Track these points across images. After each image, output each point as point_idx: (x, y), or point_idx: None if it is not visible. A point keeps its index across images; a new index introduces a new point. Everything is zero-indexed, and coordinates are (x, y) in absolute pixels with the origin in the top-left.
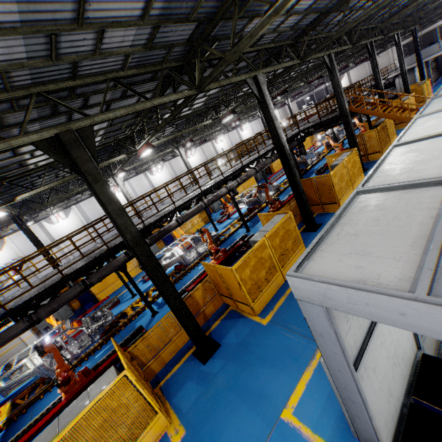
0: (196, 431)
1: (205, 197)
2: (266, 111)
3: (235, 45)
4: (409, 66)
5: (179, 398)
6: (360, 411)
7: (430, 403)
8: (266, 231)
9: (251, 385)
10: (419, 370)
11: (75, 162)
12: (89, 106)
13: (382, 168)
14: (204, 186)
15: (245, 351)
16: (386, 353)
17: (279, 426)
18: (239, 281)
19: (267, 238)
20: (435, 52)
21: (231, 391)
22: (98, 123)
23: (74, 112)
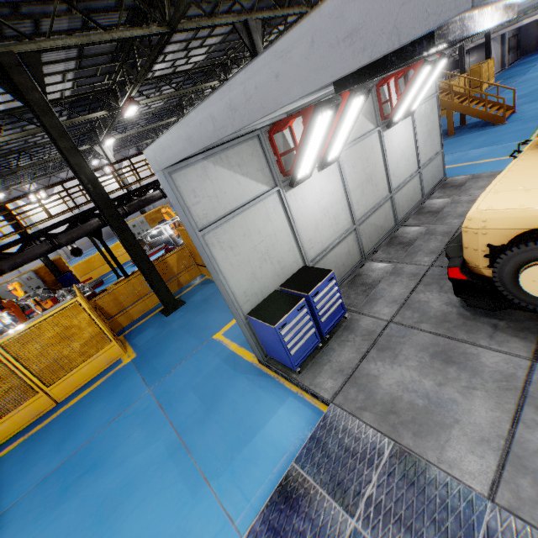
0: (144, 355)
1: None
2: None
3: None
4: (480, 40)
5: (138, 339)
6: (213, 271)
7: (286, 288)
8: None
9: (199, 324)
10: (294, 274)
11: (20, 89)
12: (43, 34)
13: None
14: None
15: (204, 304)
16: (252, 245)
17: (208, 342)
18: None
19: None
20: (512, 24)
21: (181, 329)
22: (46, 50)
23: (25, 39)
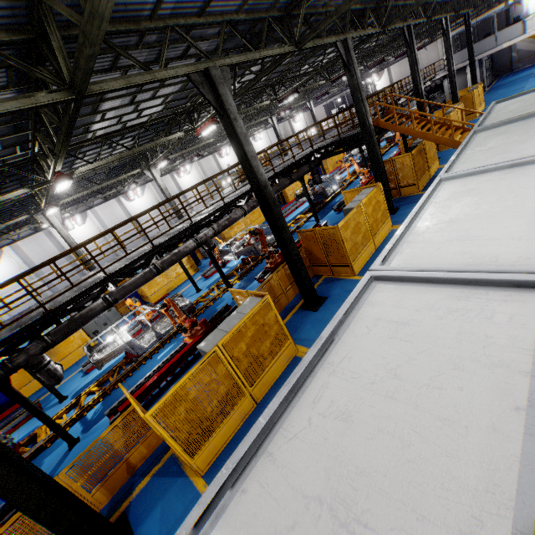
0: None
1: (161, 256)
2: (230, 130)
3: (86, 1)
4: (460, 65)
5: None
6: None
7: None
8: (223, 332)
9: None
10: None
11: None
12: None
13: (305, 399)
14: (165, 236)
15: None
16: None
17: None
18: (163, 433)
19: (222, 347)
20: (491, 47)
21: None
22: None
23: None
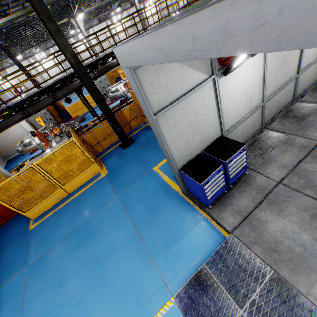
0: (112, 173)
1: None
2: None
3: None
4: None
5: (108, 161)
6: (161, 142)
7: (208, 153)
8: None
9: (143, 158)
10: (214, 142)
11: None
12: None
13: None
14: None
15: (146, 144)
16: (188, 123)
17: (150, 172)
18: None
19: None
20: None
21: (133, 160)
22: None
23: None
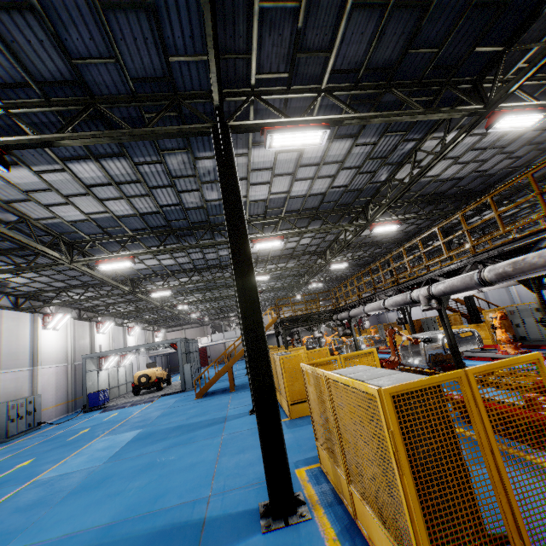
0: None
1: None
2: None
3: None
4: None
5: None
6: None
7: None
8: None
9: None
10: None
11: None
12: None
13: None
14: None
15: None
16: None
17: None
18: None
19: None
20: None
21: None
22: None
23: None
